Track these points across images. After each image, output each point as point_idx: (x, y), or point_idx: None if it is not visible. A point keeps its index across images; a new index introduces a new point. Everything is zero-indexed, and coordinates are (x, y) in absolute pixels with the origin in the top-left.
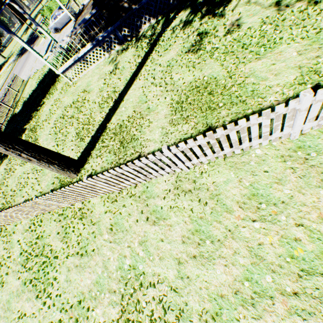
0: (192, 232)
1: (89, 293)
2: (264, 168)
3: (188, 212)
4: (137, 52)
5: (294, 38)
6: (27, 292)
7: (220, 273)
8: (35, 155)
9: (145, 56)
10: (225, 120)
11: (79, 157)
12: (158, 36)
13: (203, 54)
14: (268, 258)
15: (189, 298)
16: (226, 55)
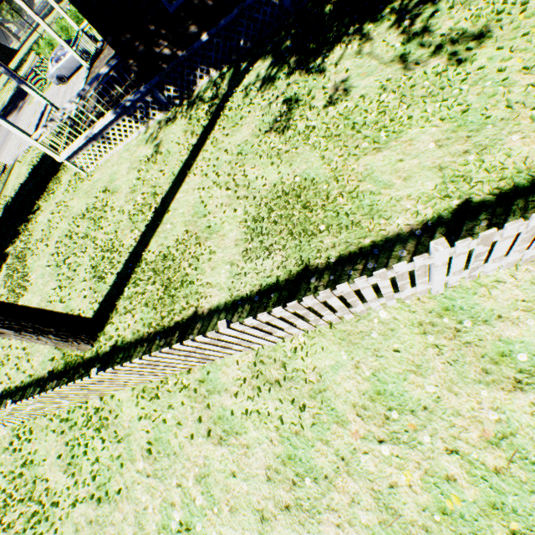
0: (282, 461)
1: None
2: (393, 346)
3: (276, 422)
4: (190, 126)
5: (431, 118)
6: None
7: None
8: (10, 324)
9: (203, 134)
10: (331, 255)
11: (96, 311)
12: (223, 100)
13: (292, 136)
14: (406, 513)
15: None
16: (329, 140)
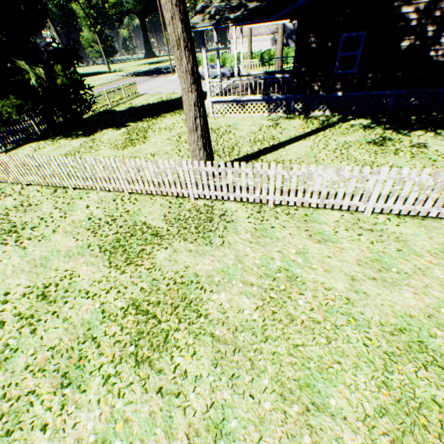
0: (370, 260)
1: (207, 278)
2: None
3: (366, 244)
4: (305, 124)
5: None
6: (87, 256)
7: (408, 297)
8: (203, 129)
9: (317, 129)
10: None
11: None
12: (333, 124)
13: (386, 149)
14: None
15: (365, 309)
16: (413, 158)
